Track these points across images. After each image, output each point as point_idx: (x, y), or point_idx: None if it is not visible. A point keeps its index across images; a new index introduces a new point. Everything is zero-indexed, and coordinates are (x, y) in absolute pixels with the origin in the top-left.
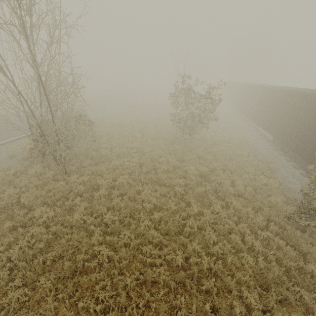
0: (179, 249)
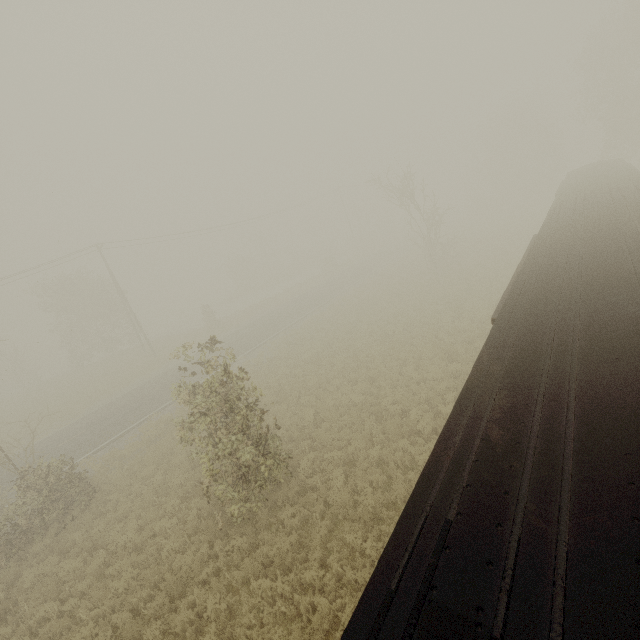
0: None
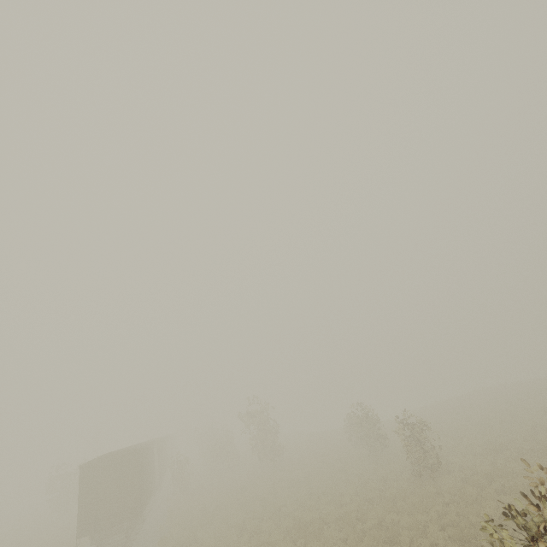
0: None
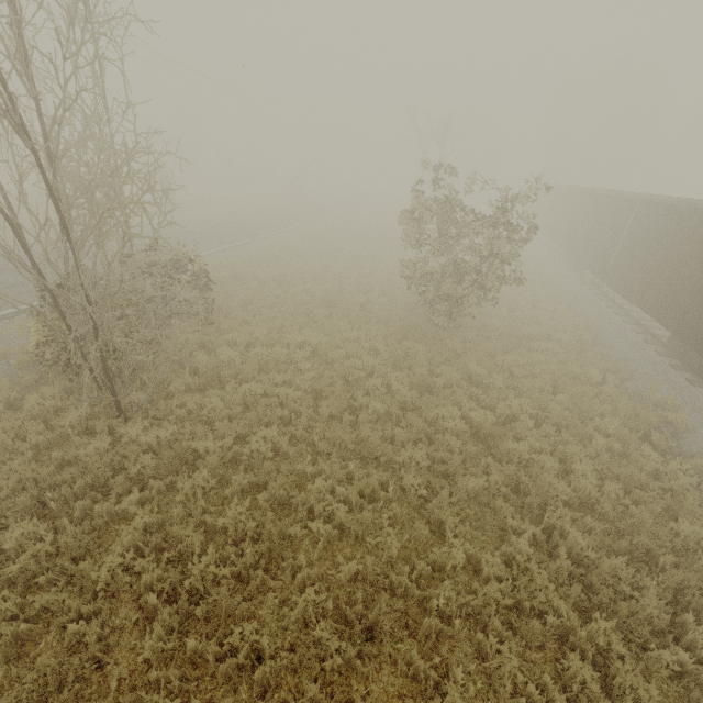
0: (404, 694)
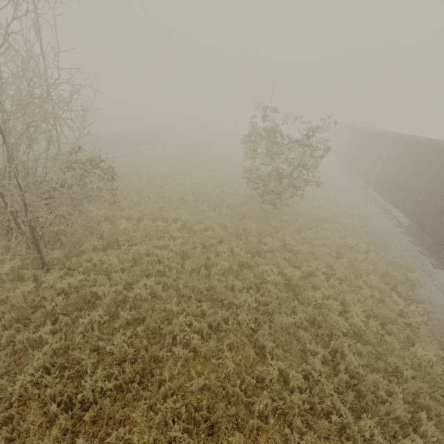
0: None
